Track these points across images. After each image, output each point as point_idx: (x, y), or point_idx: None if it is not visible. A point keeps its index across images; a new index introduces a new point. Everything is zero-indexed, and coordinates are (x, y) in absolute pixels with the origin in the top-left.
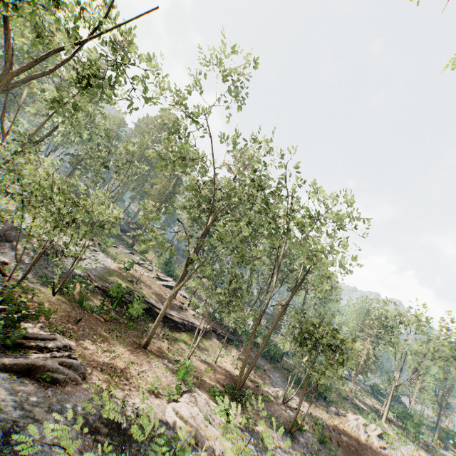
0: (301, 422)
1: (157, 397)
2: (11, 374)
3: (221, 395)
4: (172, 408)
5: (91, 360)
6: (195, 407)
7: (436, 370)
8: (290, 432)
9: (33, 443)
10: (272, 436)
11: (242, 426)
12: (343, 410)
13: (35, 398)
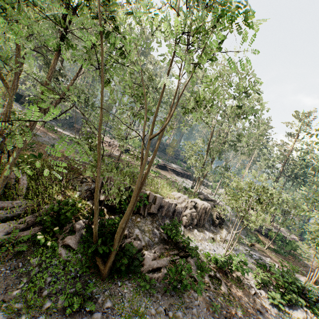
0: None
1: None
2: None
3: None
4: None
5: None
6: None
7: None
8: None
9: None
10: None
11: None
12: None
13: None
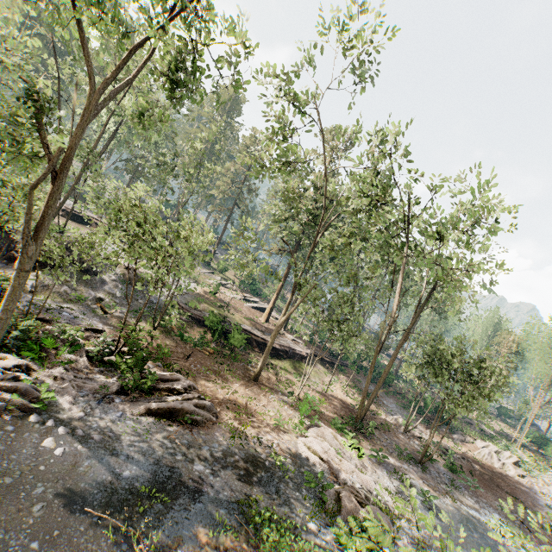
0: (433, 454)
1: (285, 433)
2: (156, 418)
3: (344, 427)
4: (303, 443)
5: (214, 398)
6: (325, 441)
7: None
8: (420, 463)
9: (202, 482)
10: (403, 467)
11: (372, 458)
12: (469, 437)
13: (185, 440)
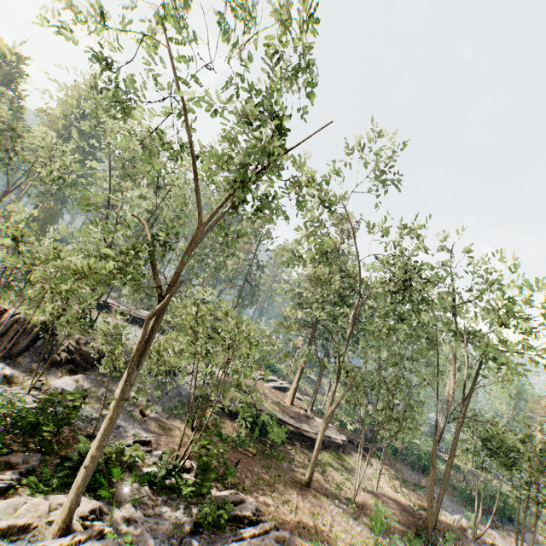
0: None
1: None
2: None
3: (419, 542)
4: None
5: (281, 520)
6: None
7: None
8: None
9: None
10: None
11: None
12: (538, 534)
13: None
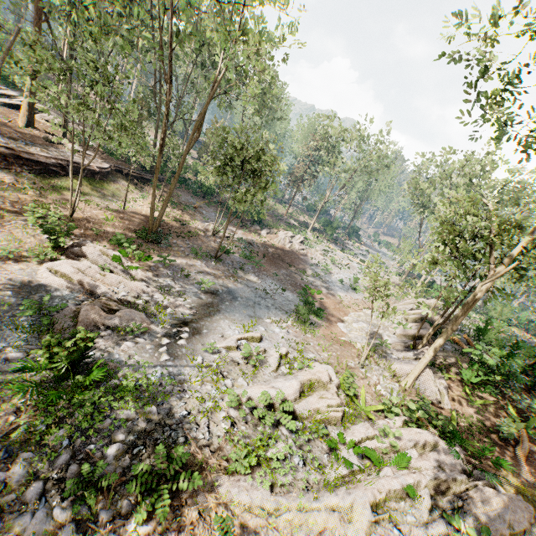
0: (226, 248)
1: (20, 262)
2: None
3: (129, 241)
4: (48, 269)
5: None
6: (85, 261)
7: (362, 184)
8: (215, 258)
9: None
10: (195, 265)
11: (158, 265)
12: (275, 230)
13: None
